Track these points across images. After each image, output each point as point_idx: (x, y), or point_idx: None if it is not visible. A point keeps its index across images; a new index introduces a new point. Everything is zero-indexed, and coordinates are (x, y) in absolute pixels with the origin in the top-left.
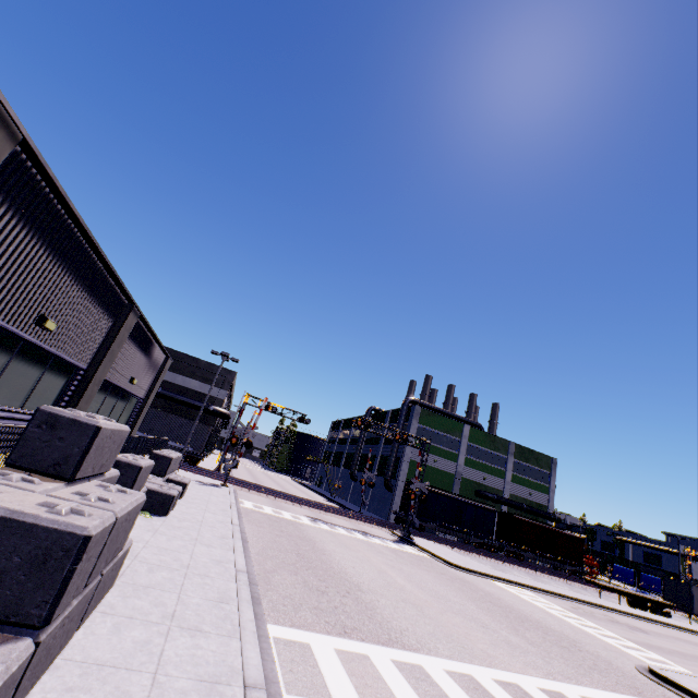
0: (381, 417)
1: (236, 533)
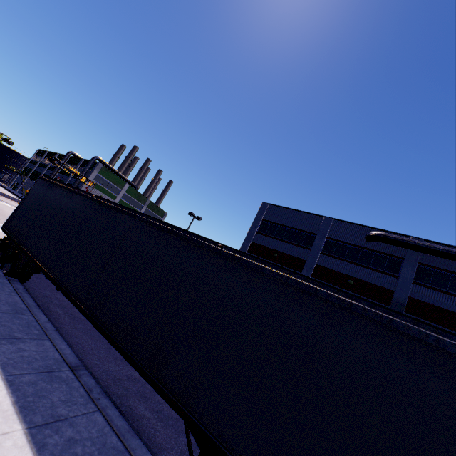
0: (76, 160)
1: None
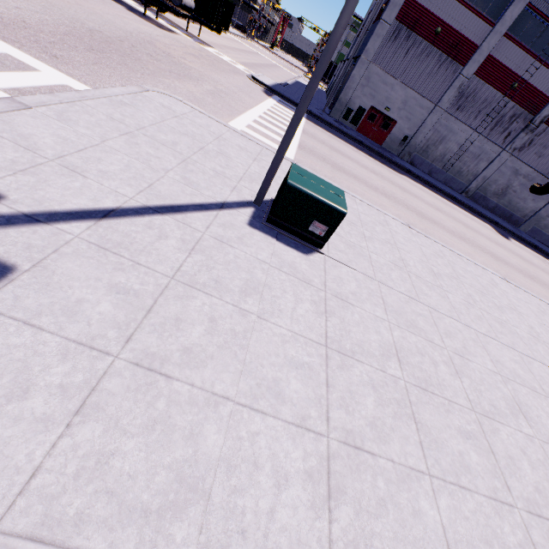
0: None
1: (234, 33)
